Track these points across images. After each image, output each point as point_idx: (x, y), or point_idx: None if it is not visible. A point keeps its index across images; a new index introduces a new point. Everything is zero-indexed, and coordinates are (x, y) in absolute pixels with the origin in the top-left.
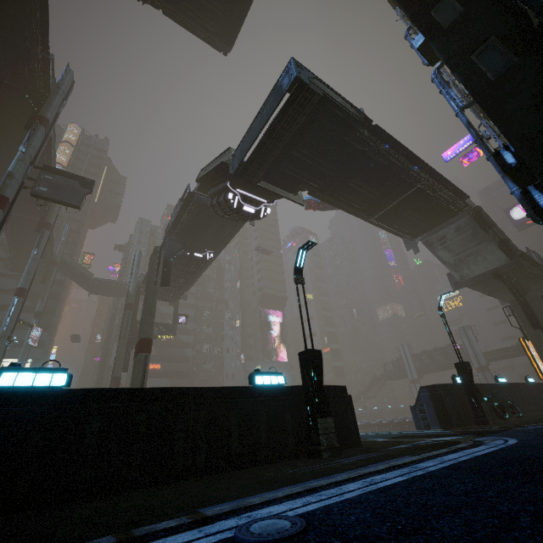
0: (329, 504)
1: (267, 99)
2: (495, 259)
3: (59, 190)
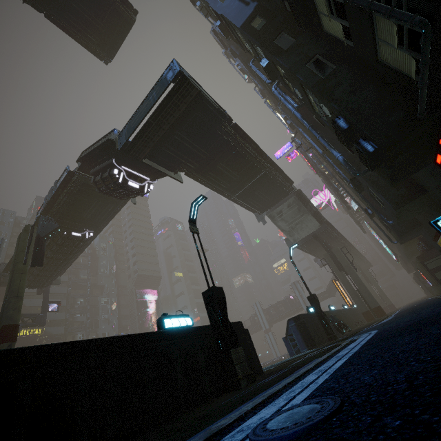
0: (316, 388)
1: (153, 89)
2: (312, 225)
3: None
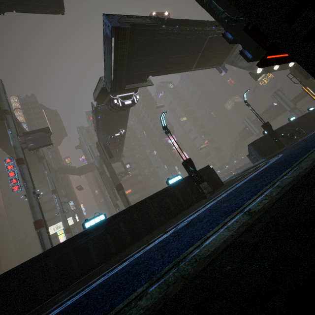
0: (200, 213)
1: (104, 44)
2: None
3: (38, 141)
